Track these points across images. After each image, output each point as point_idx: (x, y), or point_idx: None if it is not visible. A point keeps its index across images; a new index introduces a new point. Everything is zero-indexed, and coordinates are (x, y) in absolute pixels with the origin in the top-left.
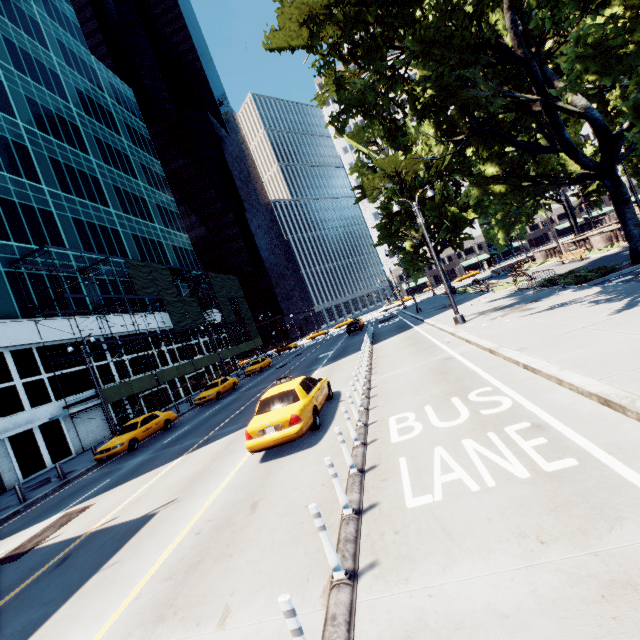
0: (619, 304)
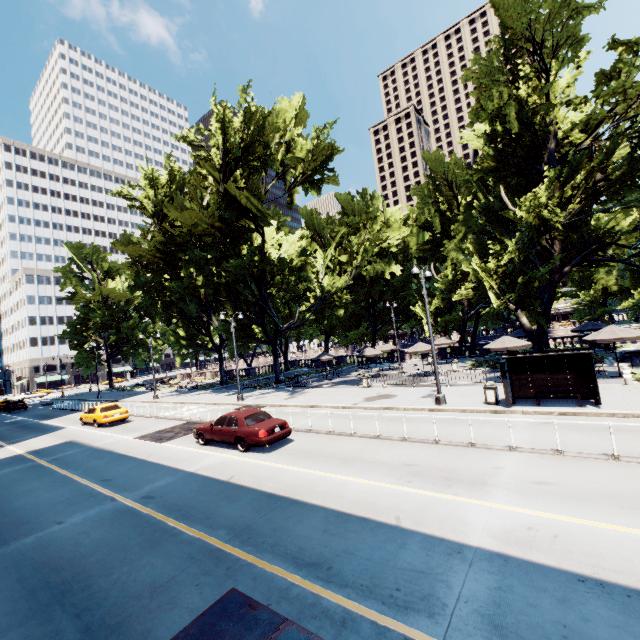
0: (217, 393)
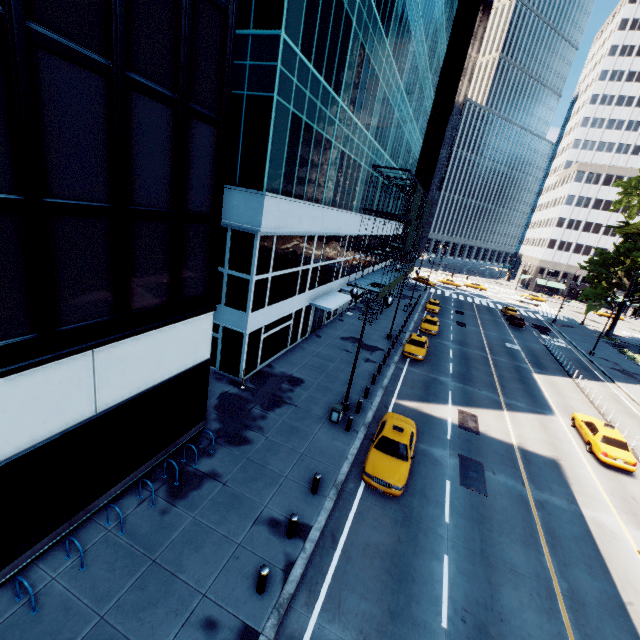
0: None
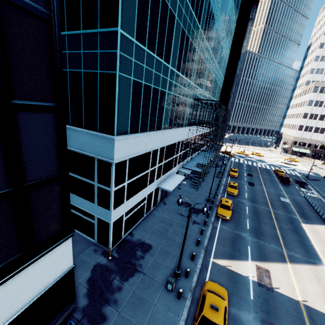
0: None
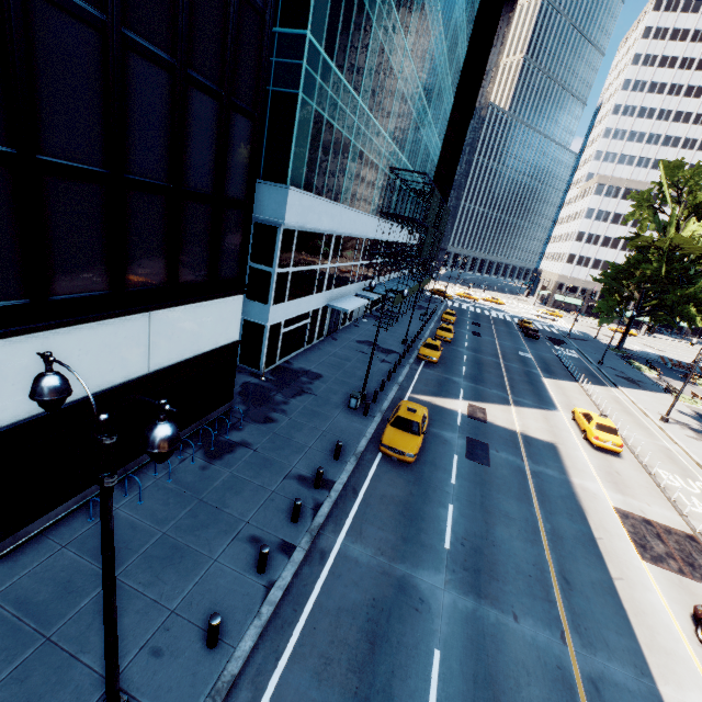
0: None
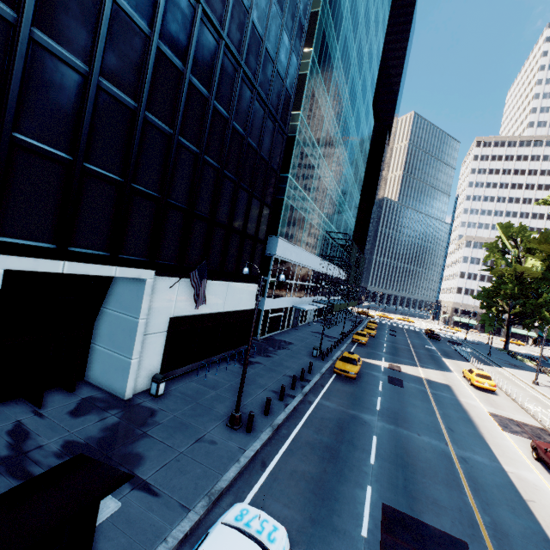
0: None
